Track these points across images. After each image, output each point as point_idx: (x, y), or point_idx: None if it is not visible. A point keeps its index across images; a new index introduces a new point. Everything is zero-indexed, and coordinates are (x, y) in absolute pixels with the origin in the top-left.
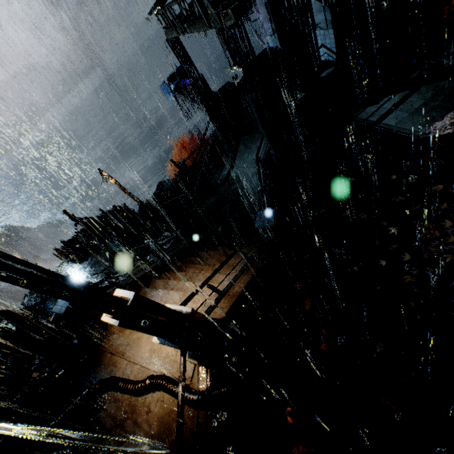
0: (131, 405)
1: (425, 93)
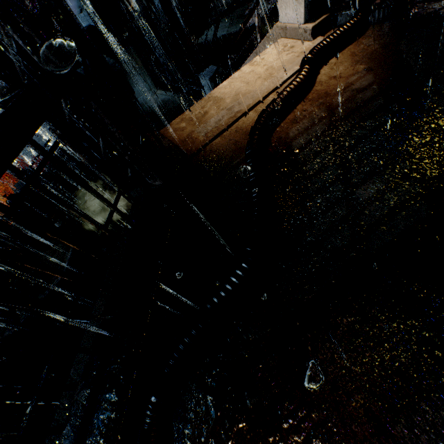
0: (316, 98)
1: (226, 21)
